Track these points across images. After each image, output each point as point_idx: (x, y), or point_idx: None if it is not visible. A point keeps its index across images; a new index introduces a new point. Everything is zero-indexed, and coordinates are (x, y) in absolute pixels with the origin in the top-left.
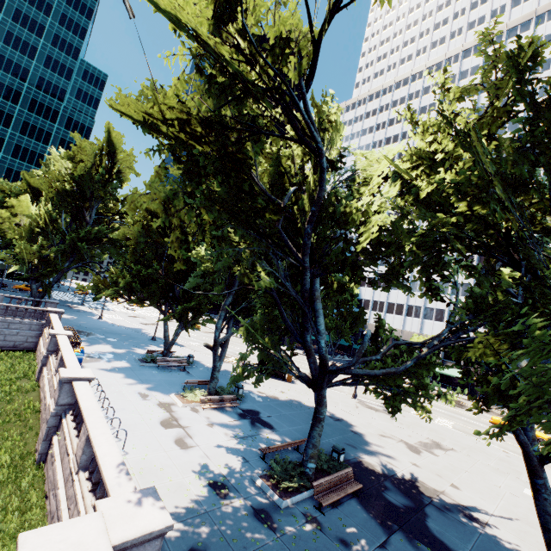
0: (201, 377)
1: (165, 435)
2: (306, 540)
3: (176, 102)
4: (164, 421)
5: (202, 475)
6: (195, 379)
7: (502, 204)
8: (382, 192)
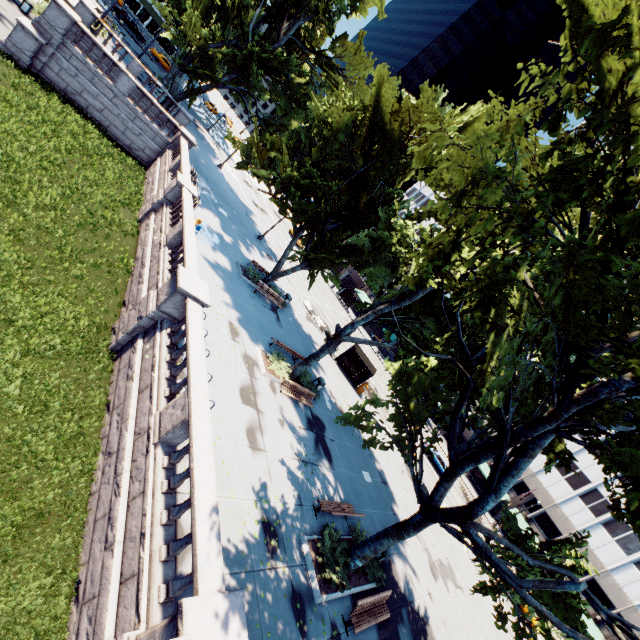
0: (288, 334)
1: (241, 414)
2: None
3: None
4: (243, 389)
5: (260, 505)
6: (283, 333)
7: None
8: None
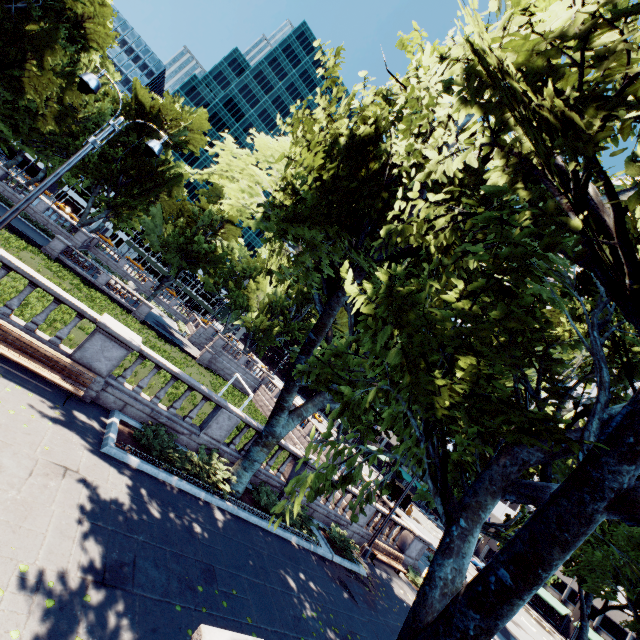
0: None
1: None
2: None
3: None
4: None
5: None
6: None
7: None
8: None
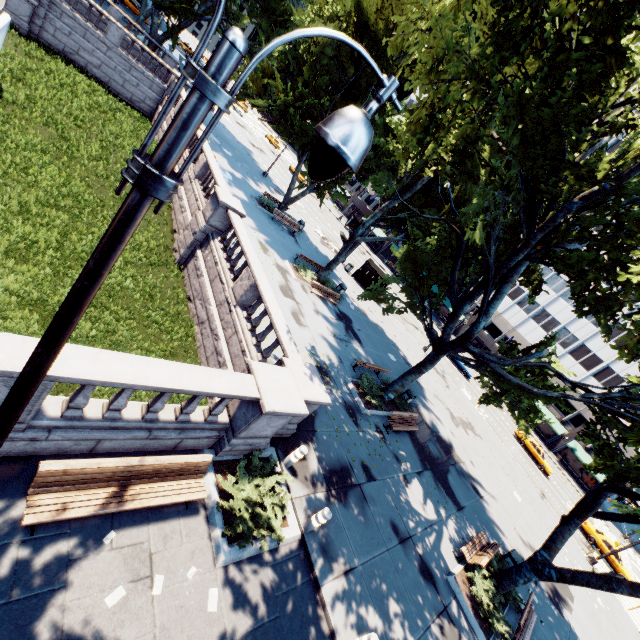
0: (308, 253)
1: (284, 302)
2: (375, 443)
3: None
4: (282, 287)
5: (312, 356)
6: (303, 253)
7: None
8: None
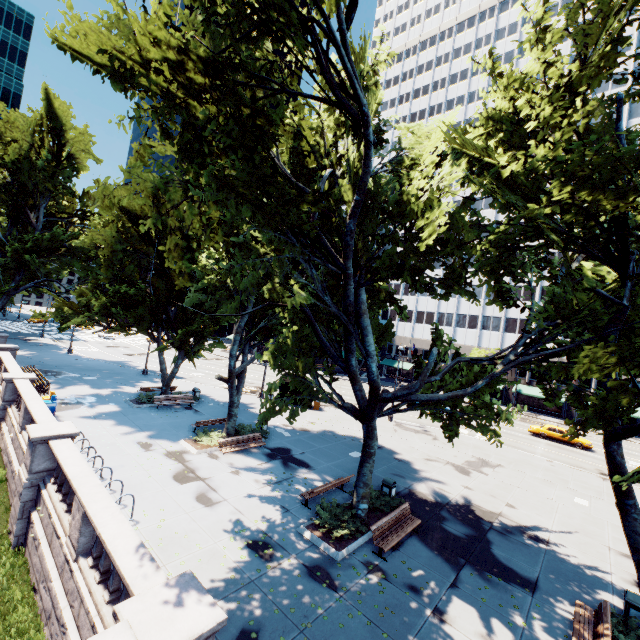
0: (214, 415)
1: (182, 492)
2: (373, 593)
3: (162, 34)
4: (177, 475)
5: (238, 536)
6: (207, 417)
7: (615, 183)
8: (442, 174)
